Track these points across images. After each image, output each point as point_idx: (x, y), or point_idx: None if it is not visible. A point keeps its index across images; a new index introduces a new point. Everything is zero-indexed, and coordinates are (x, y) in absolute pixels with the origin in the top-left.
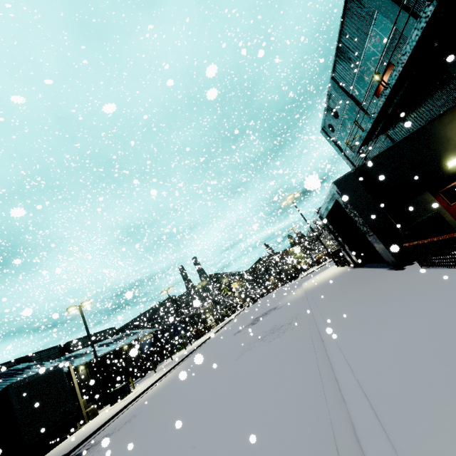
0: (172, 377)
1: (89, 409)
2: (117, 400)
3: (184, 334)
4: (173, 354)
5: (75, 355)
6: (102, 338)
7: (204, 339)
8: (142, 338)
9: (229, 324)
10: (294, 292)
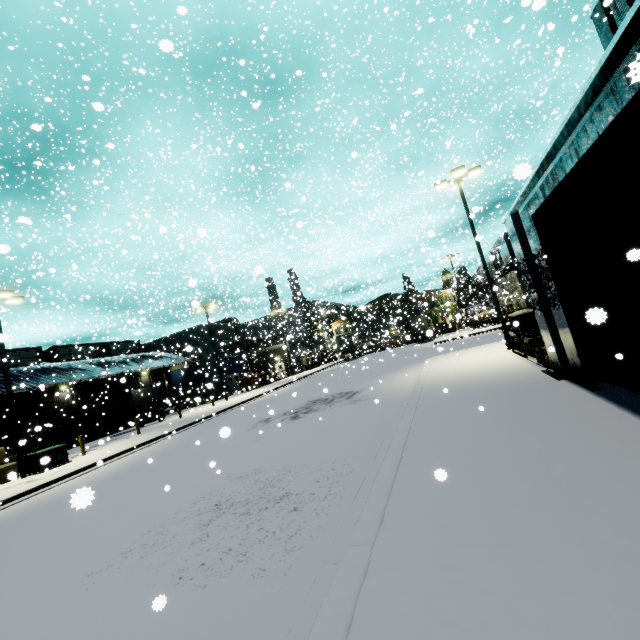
0: (100, 477)
1: (0, 467)
2: (35, 471)
3: (236, 376)
4: (206, 402)
5: (51, 368)
6: (115, 353)
7: (242, 399)
8: (173, 367)
9: (293, 385)
10: (406, 371)
